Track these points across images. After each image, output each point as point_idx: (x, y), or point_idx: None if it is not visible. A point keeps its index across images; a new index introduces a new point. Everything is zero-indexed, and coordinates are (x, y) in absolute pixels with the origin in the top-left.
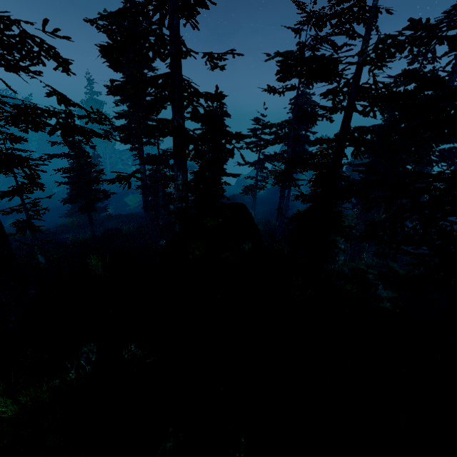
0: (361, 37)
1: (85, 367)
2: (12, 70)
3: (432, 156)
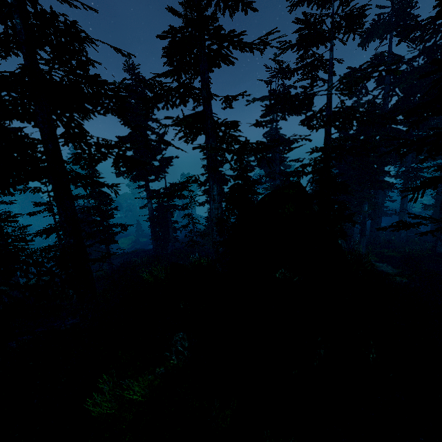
0: (323, 79)
1: (183, 352)
2: (104, 113)
3: (388, 158)
